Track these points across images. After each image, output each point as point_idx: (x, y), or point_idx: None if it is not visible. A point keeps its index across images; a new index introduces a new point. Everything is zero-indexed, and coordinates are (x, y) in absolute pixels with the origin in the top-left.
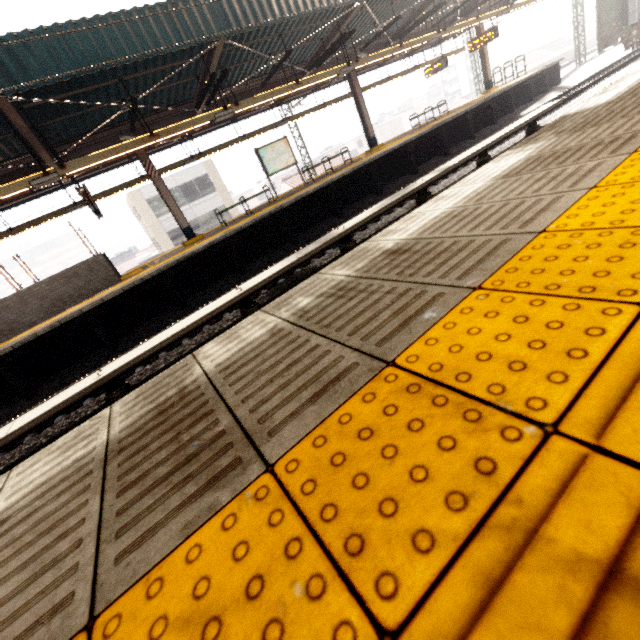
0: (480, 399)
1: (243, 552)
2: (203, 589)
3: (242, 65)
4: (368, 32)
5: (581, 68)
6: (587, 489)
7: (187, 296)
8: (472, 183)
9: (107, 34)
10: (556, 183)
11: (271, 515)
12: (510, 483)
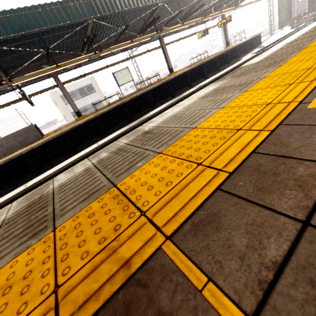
0: (132, 201)
1: (30, 262)
2: (11, 276)
3: (104, 31)
4: (168, 16)
5: (271, 37)
6: (138, 235)
7: (76, 146)
8: (191, 99)
9: (31, 16)
10: (214, 104)
11: (45, 248)
12: (120, 233)
